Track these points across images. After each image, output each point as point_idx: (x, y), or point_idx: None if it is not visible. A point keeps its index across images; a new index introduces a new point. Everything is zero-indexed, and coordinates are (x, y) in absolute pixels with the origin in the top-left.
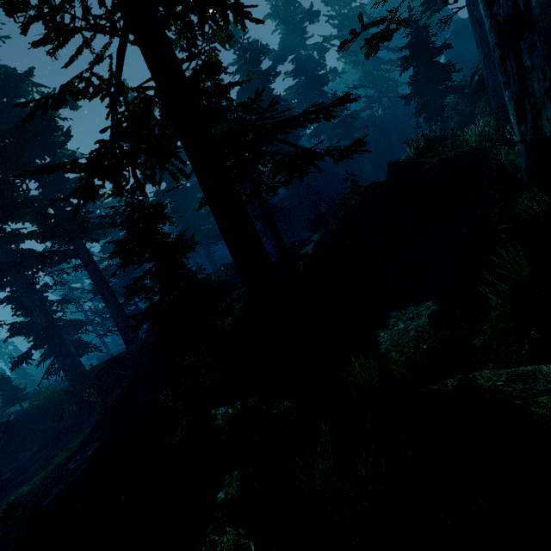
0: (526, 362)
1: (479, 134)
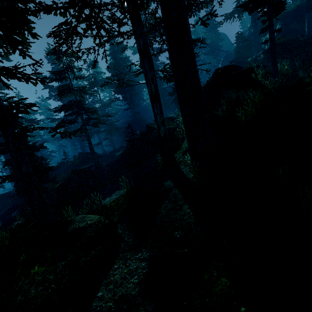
0: (100, 214)
1: (182, 121)
